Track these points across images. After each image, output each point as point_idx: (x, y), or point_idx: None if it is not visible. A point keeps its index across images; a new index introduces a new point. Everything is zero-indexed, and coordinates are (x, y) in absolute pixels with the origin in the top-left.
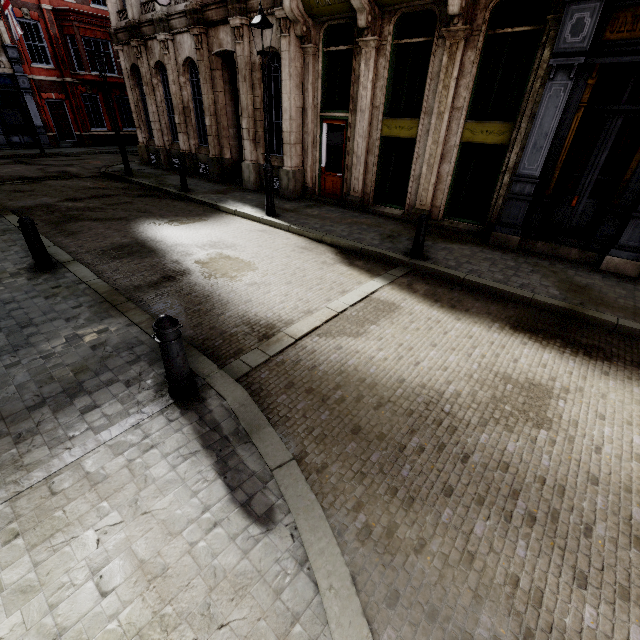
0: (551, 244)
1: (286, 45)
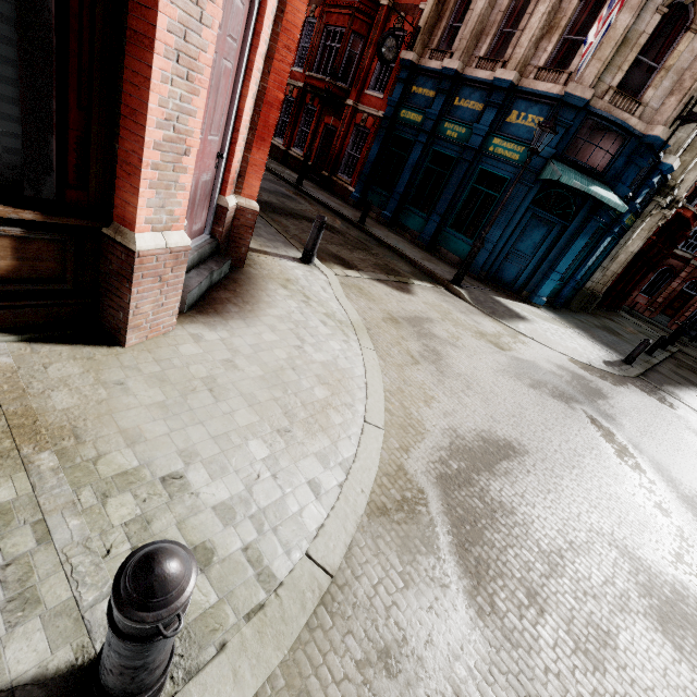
0: None
1: None
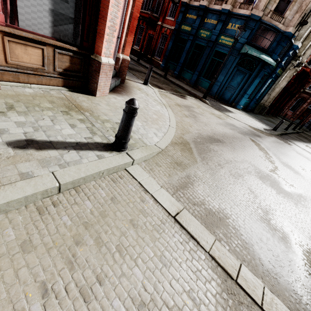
0: None
1: None
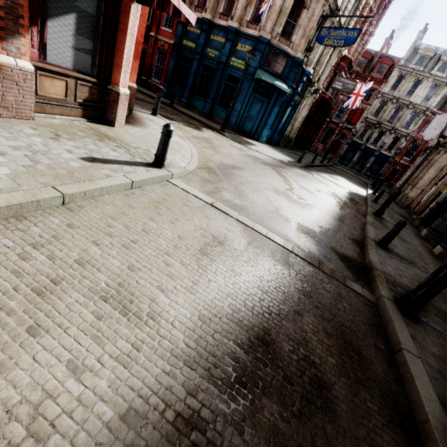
0: (423, 227)
1: (441, 156)
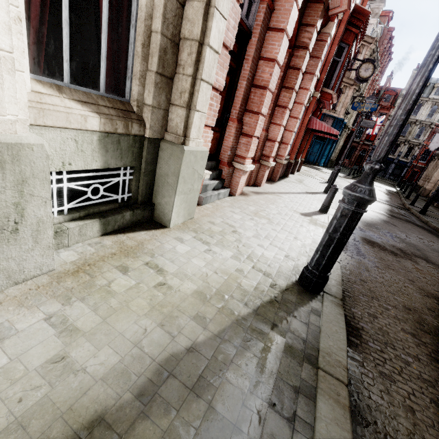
0: (436, 202)
1: None
